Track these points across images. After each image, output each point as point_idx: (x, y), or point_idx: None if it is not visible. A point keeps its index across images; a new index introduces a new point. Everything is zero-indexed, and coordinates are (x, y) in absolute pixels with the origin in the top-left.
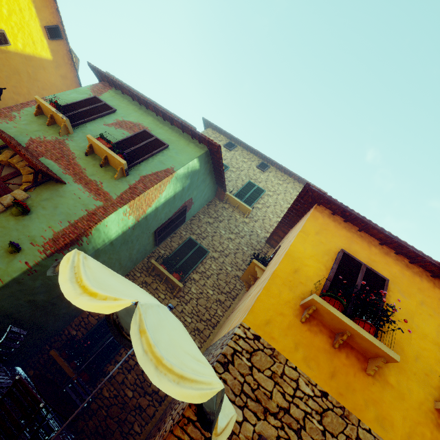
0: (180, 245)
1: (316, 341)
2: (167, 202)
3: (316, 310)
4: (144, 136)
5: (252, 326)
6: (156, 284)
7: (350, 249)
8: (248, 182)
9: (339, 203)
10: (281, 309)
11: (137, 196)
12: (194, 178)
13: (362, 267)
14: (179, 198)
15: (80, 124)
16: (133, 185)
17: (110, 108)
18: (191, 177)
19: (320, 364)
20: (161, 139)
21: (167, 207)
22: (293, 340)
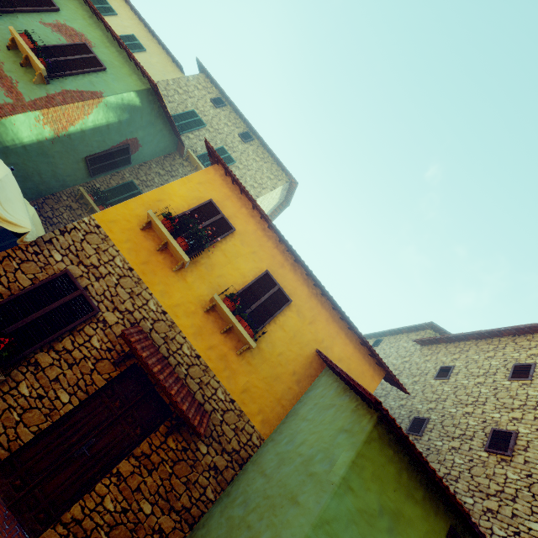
0: (119, 184)
1: (146, 243)
2: (98, 129)
3: (152, 223)
4: (82, 50)
5: (98, 219)
6: (81, 212)
7: (222, 203)
8: (221, 147)
9: (225, 163)
10: (129, 218)
11: (53, 107)
12: (135, 115)
13: (219, 215)
14: (117, 131)
15: (8, 12)
16: (51, 95)
17: (52, 5)
18: (130, 111)
19: (140, 255)
20: (102, 59)
21: (99, 135)
22: (127, 237)
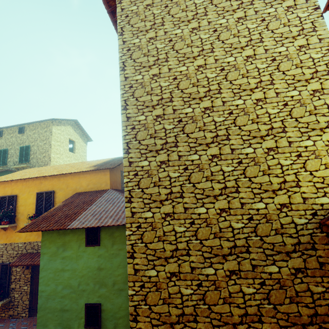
0: None
1: (1, 233)
2: None
3: None
4: None
5: None
6: None
7: (5, 192)
8: (20, 148)
9: None
10: None
11: None
12: None
13: (7, 198)
14: None
15: None
16: None
17: None
18: None
19: (4, 238)
20: None
21: None
22: None
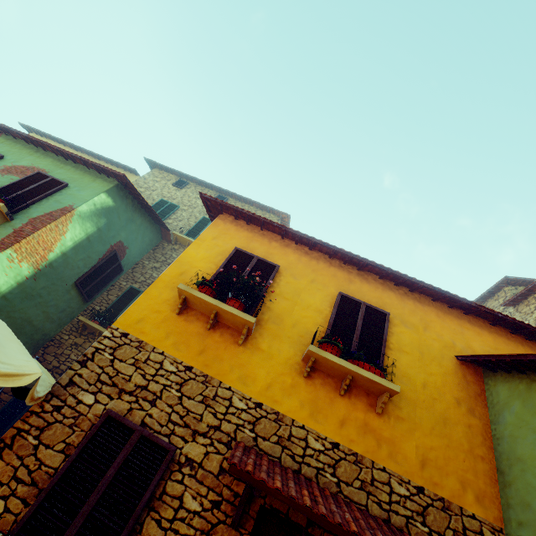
0: (119, 296)
1: (191, 328)
2: (79, 246)
3: (188, 299)
4: (38, 178)
5: (122, 326)
6: (89, 344)
7: (248, 247)
8: (202, 218)
9: (231, 205)
10: (158, 308)
11: (24, 238)
12: (112, 216)
13: (254, 259)
14: (99, 241)
15: None
16: (18, 229)
17: None
18: (106, 215)
19: (191, 345)
20: (61, 179)
21: (82, 252)
22: (165, 331)
